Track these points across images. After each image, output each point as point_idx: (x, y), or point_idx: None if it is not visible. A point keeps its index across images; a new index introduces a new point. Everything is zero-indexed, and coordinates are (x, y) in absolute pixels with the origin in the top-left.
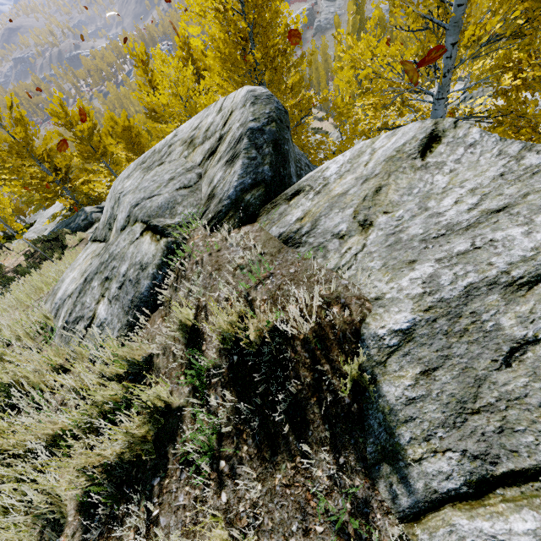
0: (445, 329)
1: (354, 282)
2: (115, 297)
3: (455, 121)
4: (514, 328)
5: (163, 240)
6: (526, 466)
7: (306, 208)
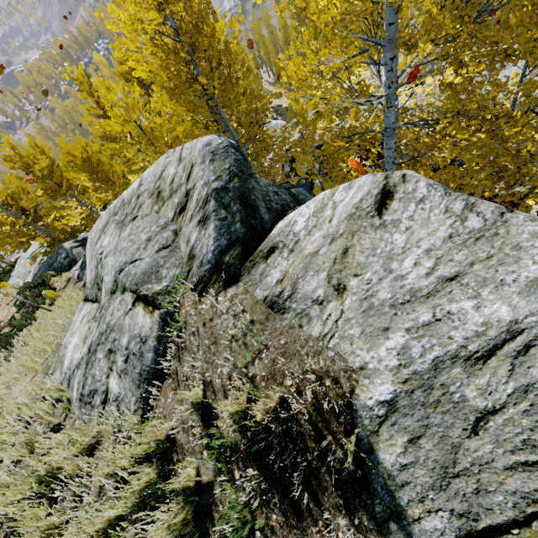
0: (421, 400)
1: (339, 351)
2: (123, 371)
3: (403, 175)
4: (476, 399)
5: (156, 312)
6: (500, 521)
7: (283, 268)
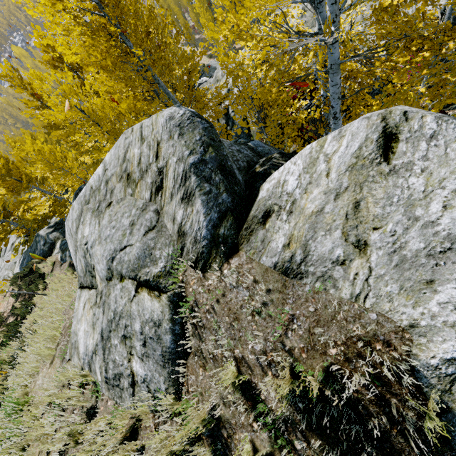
0: None
1: (380, 311)
2: (144, 354)
3: (403, 112)
4: None
5: (163, 296)
6: None
7: (286, 232)
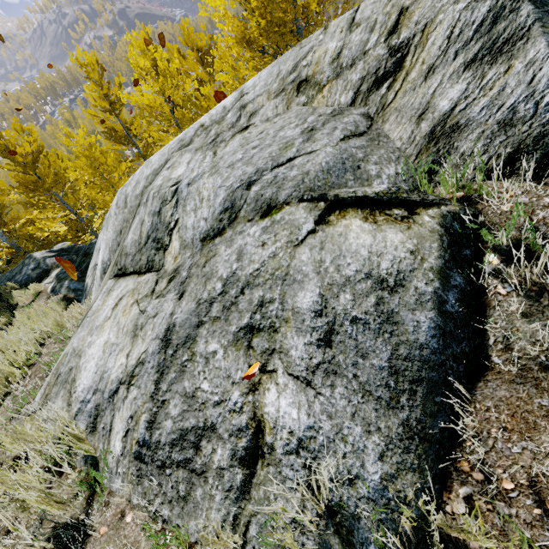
0: None
1: None
2: (319, 367)
3: None
4: None
5: (428, 213)
6: None
7: None
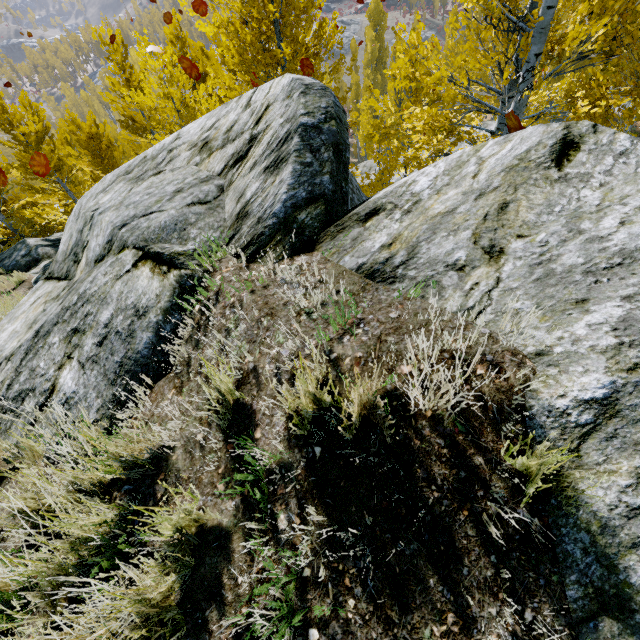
0: None
1: (496, 331)
2: (91, 358)
3: (593, 124)
4: None
5: (173, 273)
6: None
7: (393, 231)
